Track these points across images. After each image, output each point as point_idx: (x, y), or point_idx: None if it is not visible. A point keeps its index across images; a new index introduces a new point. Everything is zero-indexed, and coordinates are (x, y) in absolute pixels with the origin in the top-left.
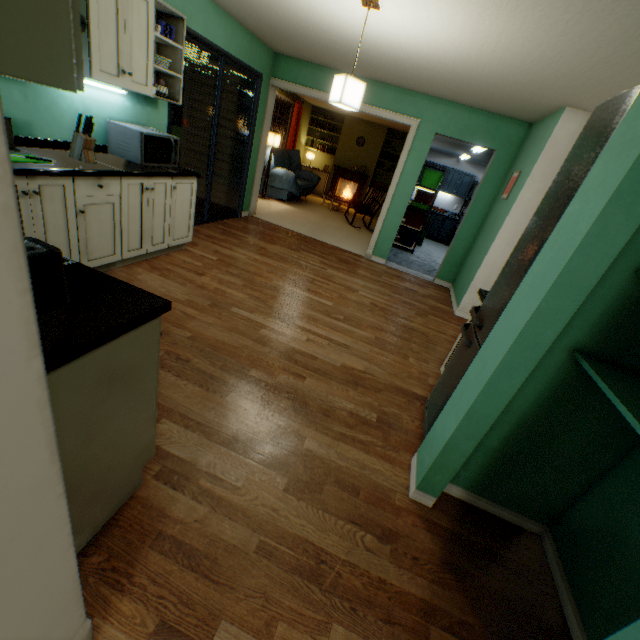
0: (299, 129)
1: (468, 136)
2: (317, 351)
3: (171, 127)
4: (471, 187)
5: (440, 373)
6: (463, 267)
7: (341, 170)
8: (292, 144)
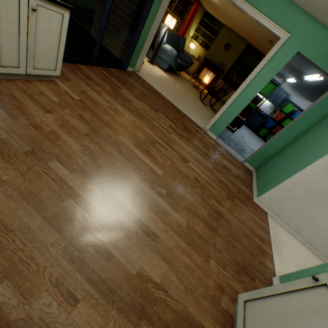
0: (191, 24)
1: (324, 63)
2: (118, 244)
3: None
4: (283, 101)
5: (234, 286)
6: (270, 163)
7: (208, 62)
8: (183, 32)
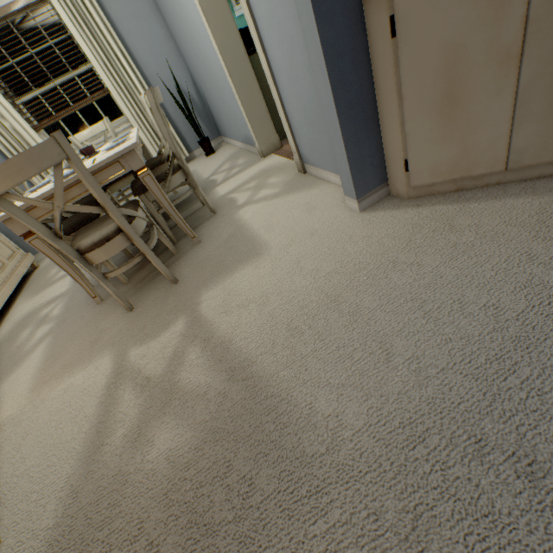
0: None
1: None
2: None
3: None
4: None
5: None
6: None
7: None
8: None
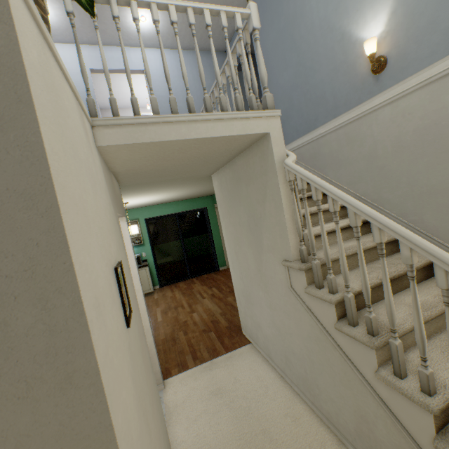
0: None
1: None
2: None
3: (153, 248)
4: None
5: None
6: None
7: None
8: None
